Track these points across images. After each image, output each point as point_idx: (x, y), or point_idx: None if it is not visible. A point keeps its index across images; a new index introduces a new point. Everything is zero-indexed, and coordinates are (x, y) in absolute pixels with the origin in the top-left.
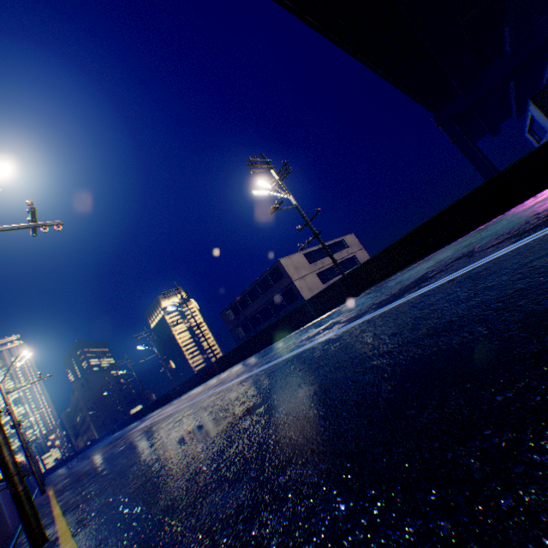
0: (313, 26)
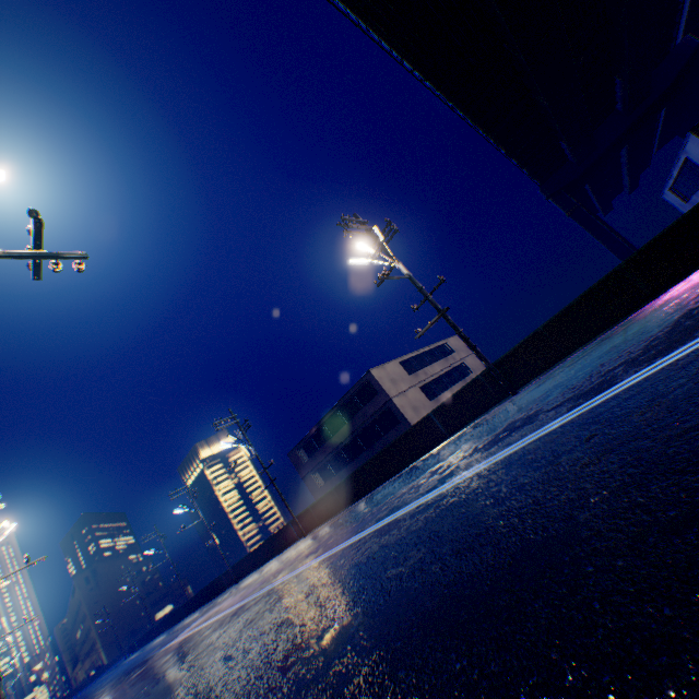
0: (409, 62)
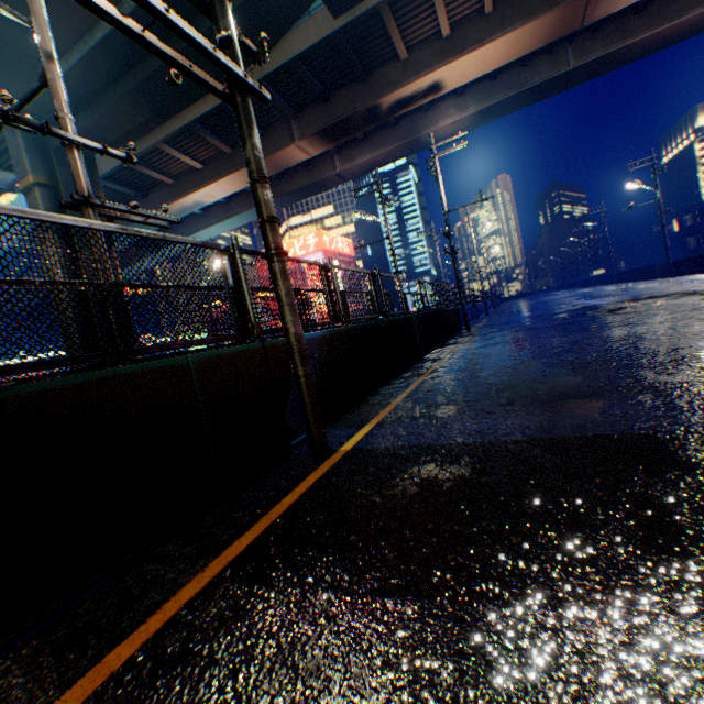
0: None
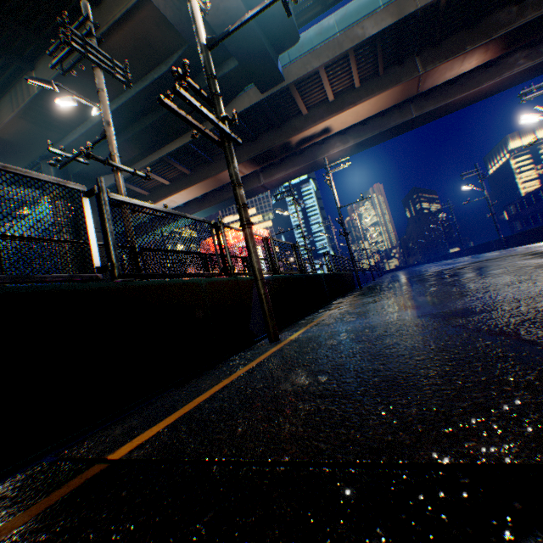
0: None
